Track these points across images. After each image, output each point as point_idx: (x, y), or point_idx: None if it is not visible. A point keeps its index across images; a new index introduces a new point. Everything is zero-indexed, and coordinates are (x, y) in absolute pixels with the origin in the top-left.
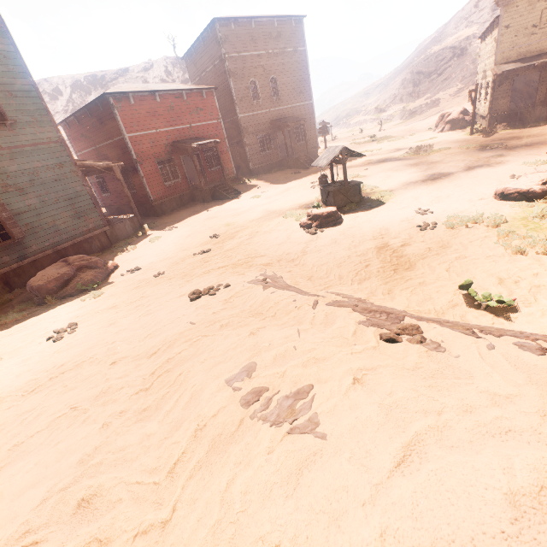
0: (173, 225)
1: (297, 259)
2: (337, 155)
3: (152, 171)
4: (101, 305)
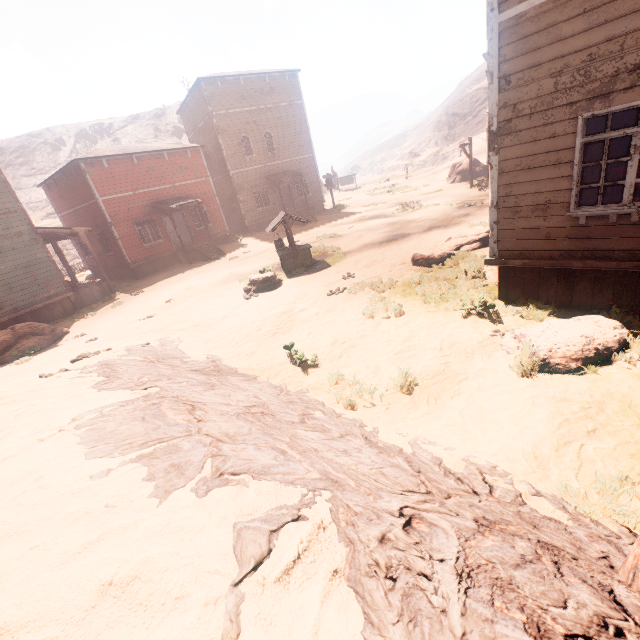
0: (143, 289)
1: (214, 324)
2: (280, 221)
3: (129, 233)
4: (19, 369)
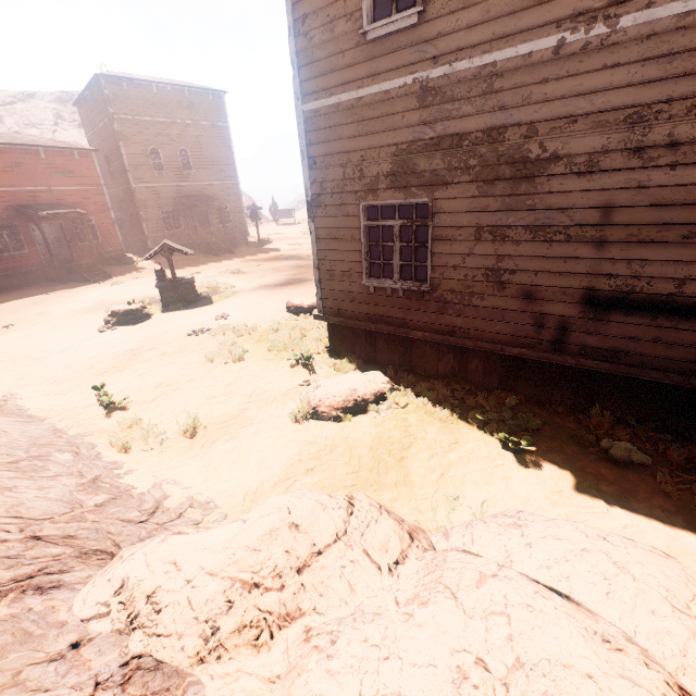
0: None
1: (44, 358)
2: (158, 250)
3: None
4: None
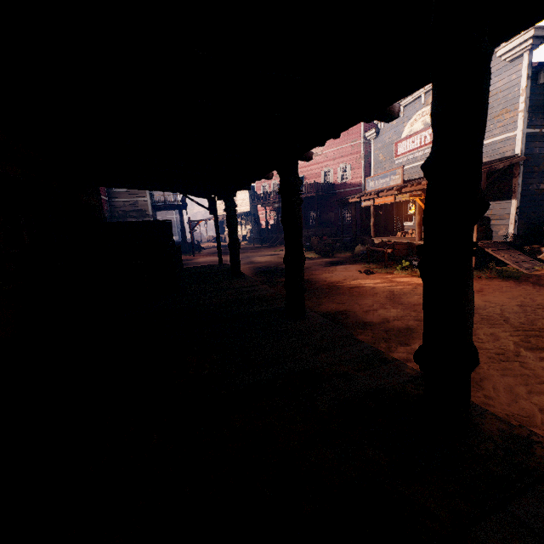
0: None
1: None
2: None
3: None
4: None
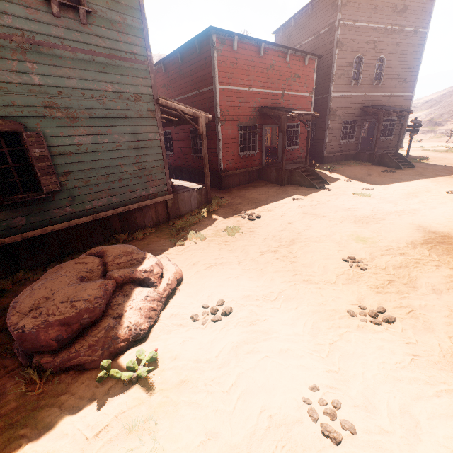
0: (252, 210)
1: None
2: None
3: (231, 135)
4: None
